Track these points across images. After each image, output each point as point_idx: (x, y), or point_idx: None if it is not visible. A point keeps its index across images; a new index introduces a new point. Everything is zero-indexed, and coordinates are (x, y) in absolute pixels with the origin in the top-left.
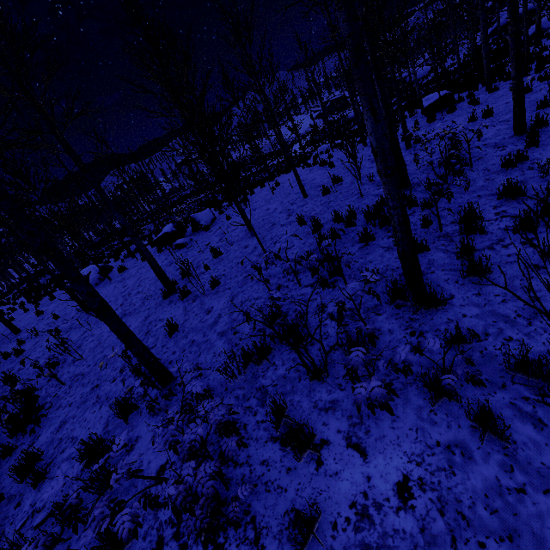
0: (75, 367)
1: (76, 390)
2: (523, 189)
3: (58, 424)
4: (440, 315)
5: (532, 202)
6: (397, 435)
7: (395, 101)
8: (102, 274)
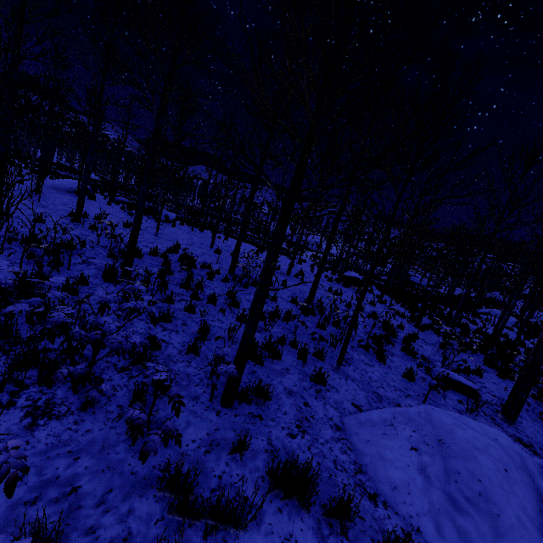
0: None
1: None
2: (241, 301)
3: None
4: (104, 282)
5: (226, 302)
6: (6, 274)
7: None
8: None
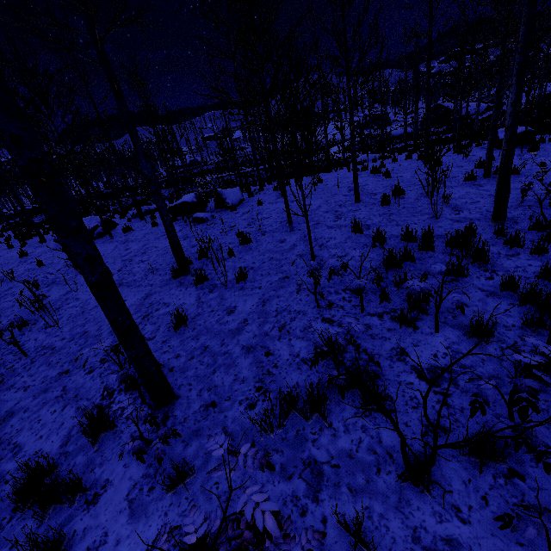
0: (45, 335)
1: (38, 369)
2: None
3: (1, 414)
4: None
5: None
6: None
7: (445, 130)
8: (104, 229)
